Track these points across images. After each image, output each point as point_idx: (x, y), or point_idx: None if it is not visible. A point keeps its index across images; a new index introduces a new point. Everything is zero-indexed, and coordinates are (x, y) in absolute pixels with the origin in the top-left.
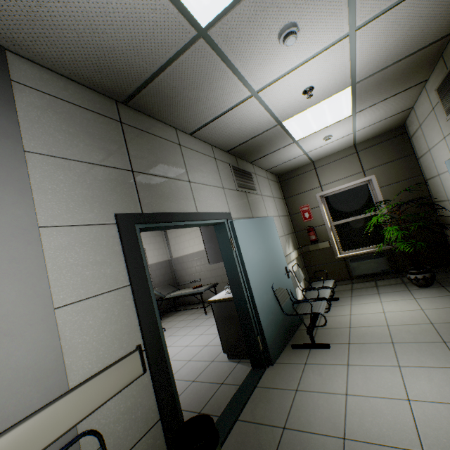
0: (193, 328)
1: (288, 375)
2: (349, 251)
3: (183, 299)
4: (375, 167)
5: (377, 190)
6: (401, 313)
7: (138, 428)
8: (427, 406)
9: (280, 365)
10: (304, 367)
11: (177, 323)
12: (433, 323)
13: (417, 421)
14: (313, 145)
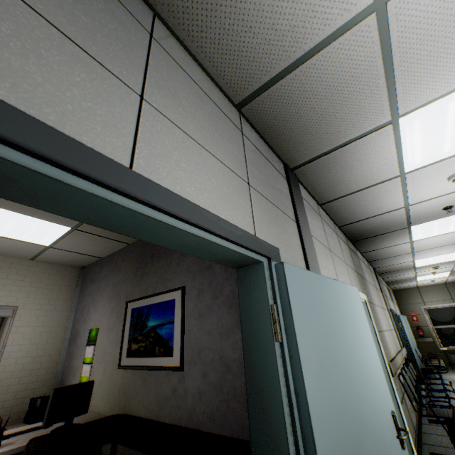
0: None
1: None
2: (447, 346)
3: None
4: None
5: None
6: None
7: None
8: None
9: None
10: None
11: None
12: None
13: None
14: (423, 282)
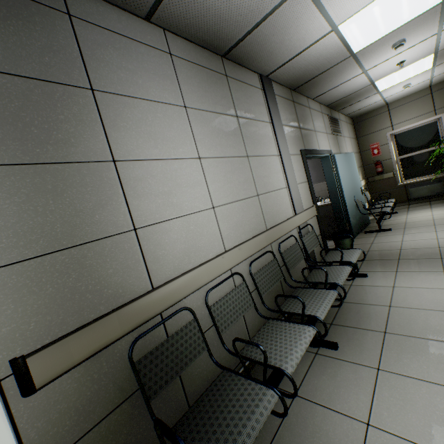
0: None
1: (365, 240)
2: (410, 180)
3: None
4: None
5: None
6: None
7: (316, 233)
8: None
9: (358, 239)
10: (375, 237)
11: None
12: None
13: (439, 242)
14: (392, 92)
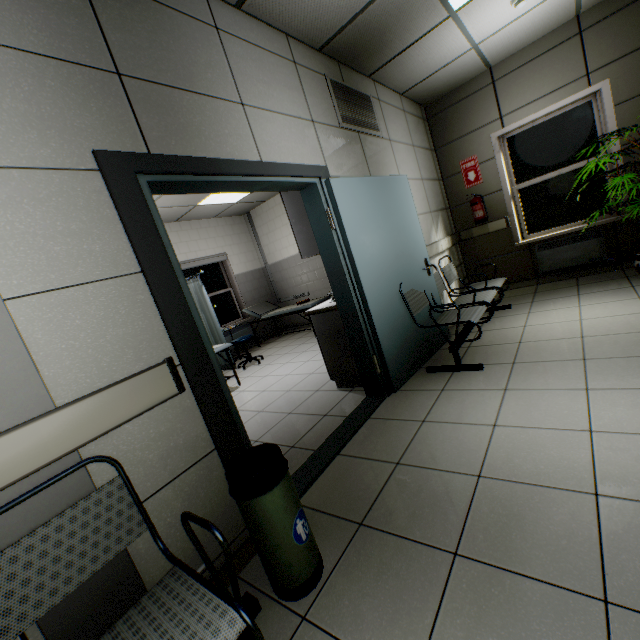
0: (297, 355)
1: (415, 404)
2: (539, 233)
3: (287, 321)
4: (614, 62)
5: (610, 111)
6: (609, 320)
7: (182, 458)
8: (619, 439)
9: (405, 393)
10: (440, 394)
11: (279, 350)
12: None
13: (596, 457)
14: (491, 21)
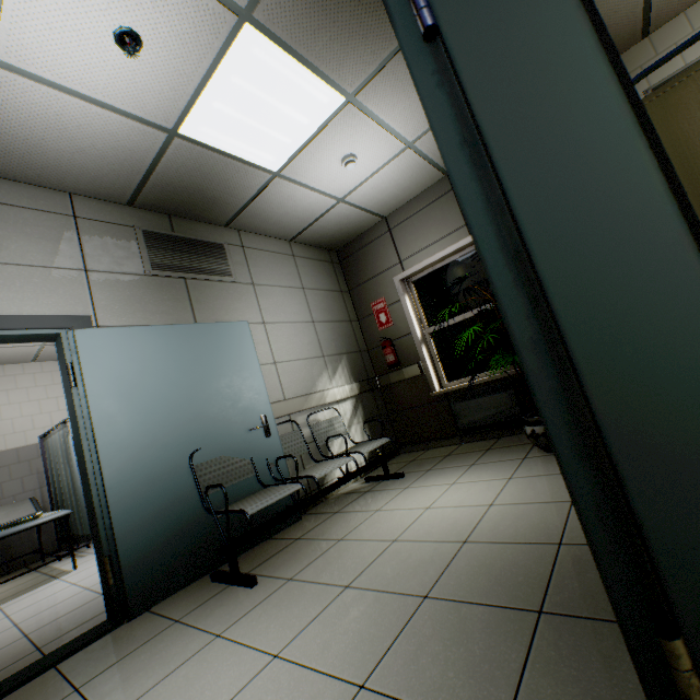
0: None
1: (122, 645)
2: (456, 381)
3: None
4: None
5: None
6: (447, 513)
7: None
8: None
9: (145, 620)
10: (164, 630)
11: None
12: (466, 542)
13: None
14: (337, 180)
